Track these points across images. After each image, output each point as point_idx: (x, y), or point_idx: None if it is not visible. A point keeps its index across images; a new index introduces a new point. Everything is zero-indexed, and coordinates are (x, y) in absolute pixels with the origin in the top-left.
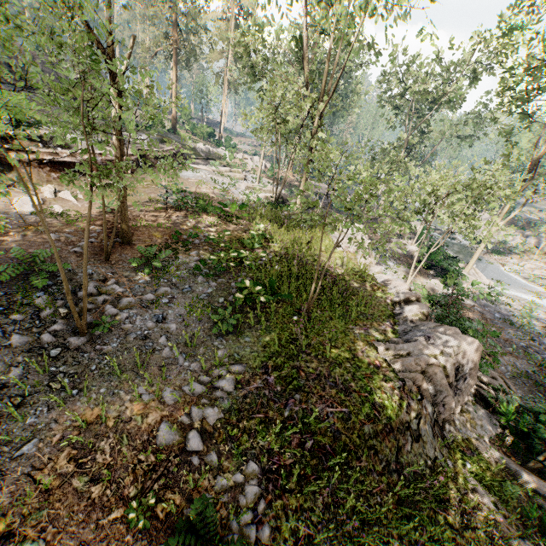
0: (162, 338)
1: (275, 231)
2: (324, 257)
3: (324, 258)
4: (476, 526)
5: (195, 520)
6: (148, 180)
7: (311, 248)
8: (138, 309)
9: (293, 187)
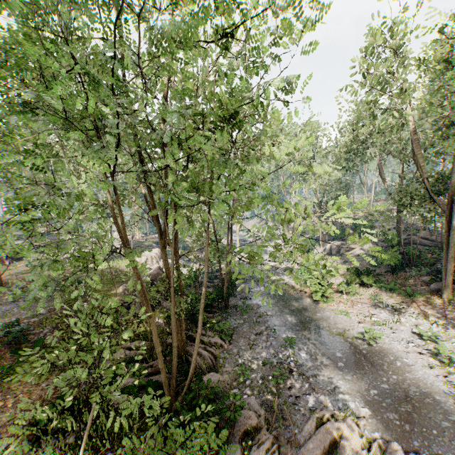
0: (15, 308)
1: (101, 265)
2: (124, 267)
3: (123, 268)
4: (139, 322)
5: (13, 322)
6: (22, 264)
7: (119, 266)
8: (5, 305)
9: (139, 242)
